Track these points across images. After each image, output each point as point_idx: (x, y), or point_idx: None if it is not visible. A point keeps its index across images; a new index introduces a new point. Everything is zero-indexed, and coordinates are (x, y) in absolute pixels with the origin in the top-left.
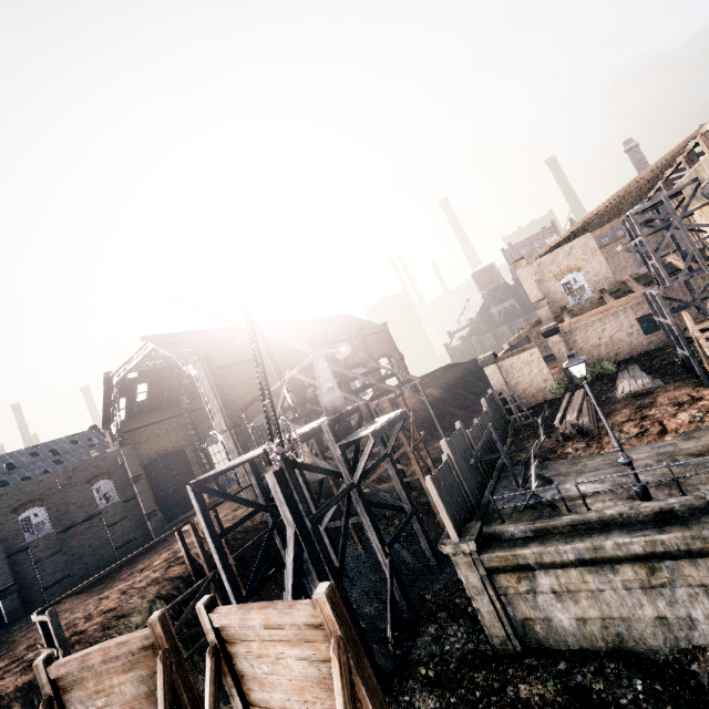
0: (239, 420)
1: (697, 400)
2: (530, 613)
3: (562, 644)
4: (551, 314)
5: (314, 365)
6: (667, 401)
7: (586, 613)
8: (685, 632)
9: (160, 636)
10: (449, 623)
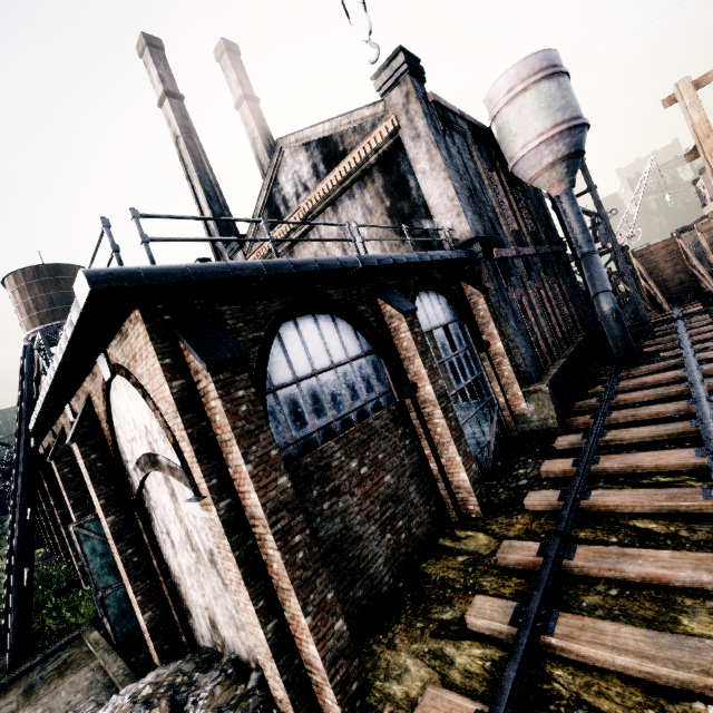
0: None
1: None
2: None
3: None
4: None
5: None
6: None
7: None
8: None
9: (678, 236)
10: None
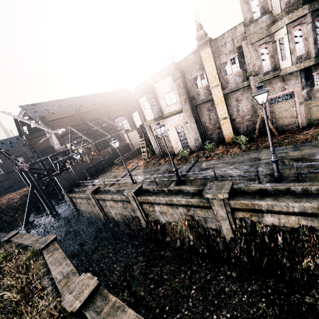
0: None
1: (142, 159)
2: (79, 206)
3: (84, 212)
4: None
5: (82, 123)
6: (141, 157)
7: (84, 207)
8: (94, 212)
9: None
10: None
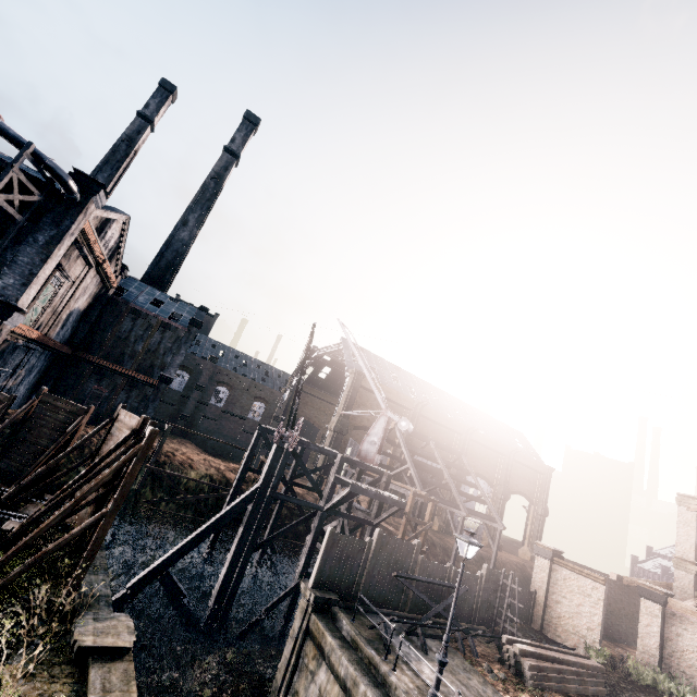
0: (346, 431)
1: None
2: (302, 690)
3: None
4: (692, 587)
5: (420, 435)
6: None
7: None
8: None
9: (140, 423)
10: (280, 656)
